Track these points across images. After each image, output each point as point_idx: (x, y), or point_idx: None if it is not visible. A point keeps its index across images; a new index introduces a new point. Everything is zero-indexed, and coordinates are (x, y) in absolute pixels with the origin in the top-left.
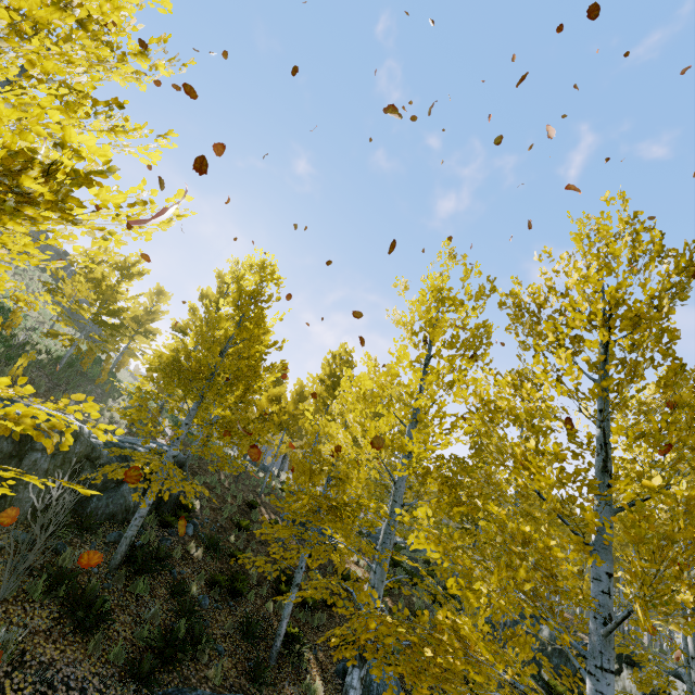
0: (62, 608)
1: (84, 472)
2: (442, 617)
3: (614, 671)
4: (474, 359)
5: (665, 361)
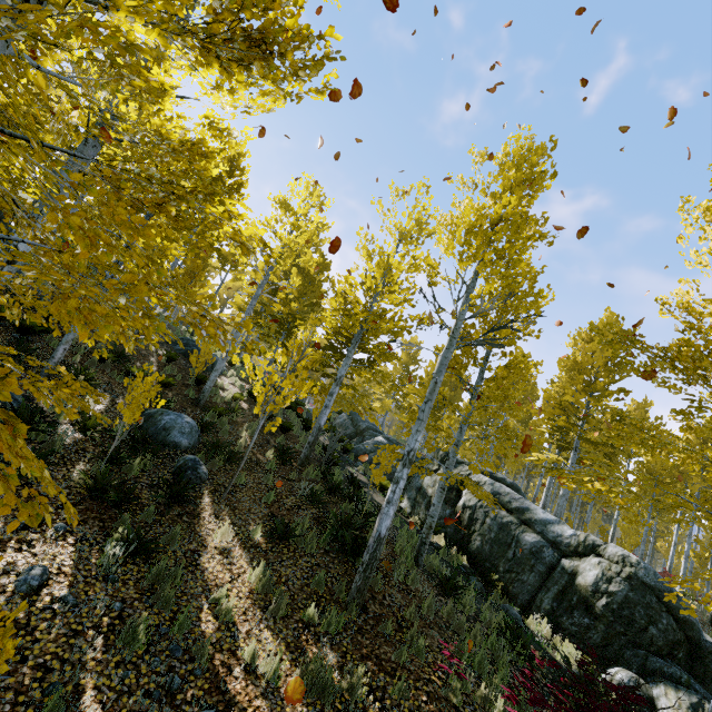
0: None
1: None
2: None
3: None
4: None
5: None
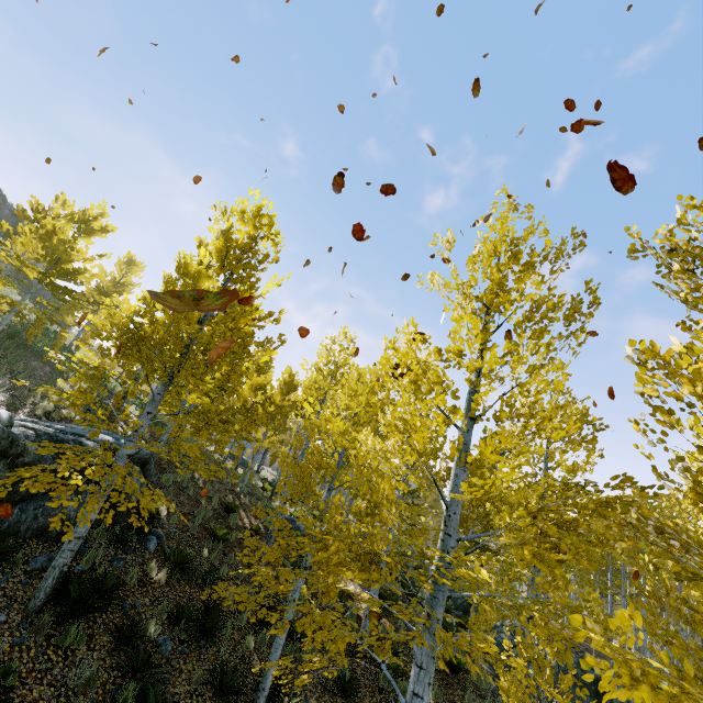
0: None
1: None
2: None
3: None
4: (567, 336)
5: None
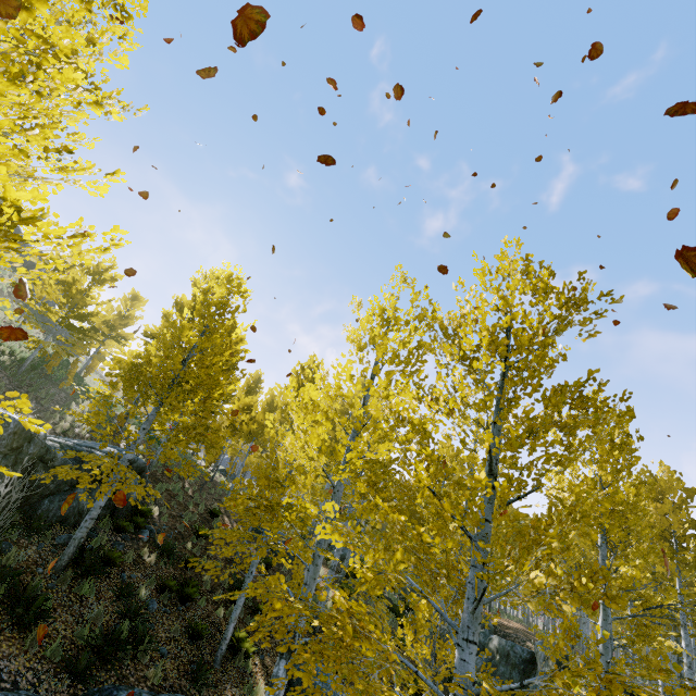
0: (1, 605)
1: (36, 474)
2: (339, 598)
3: (477, 643)
4: (409, 375)
5: (532, 381)
